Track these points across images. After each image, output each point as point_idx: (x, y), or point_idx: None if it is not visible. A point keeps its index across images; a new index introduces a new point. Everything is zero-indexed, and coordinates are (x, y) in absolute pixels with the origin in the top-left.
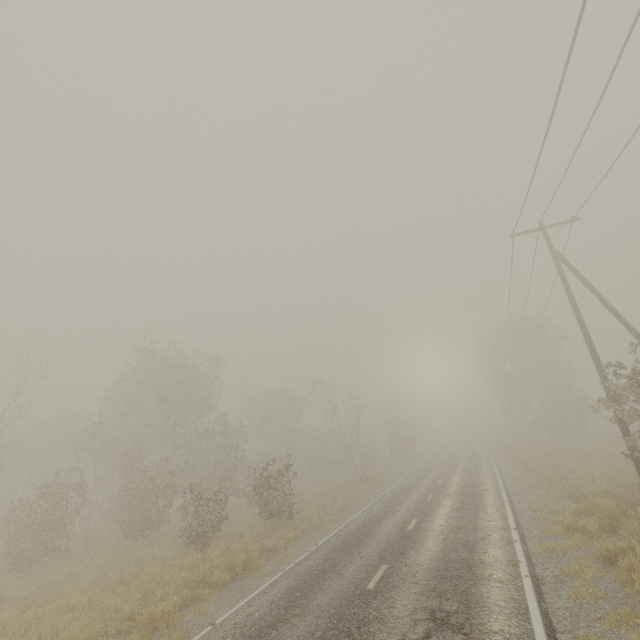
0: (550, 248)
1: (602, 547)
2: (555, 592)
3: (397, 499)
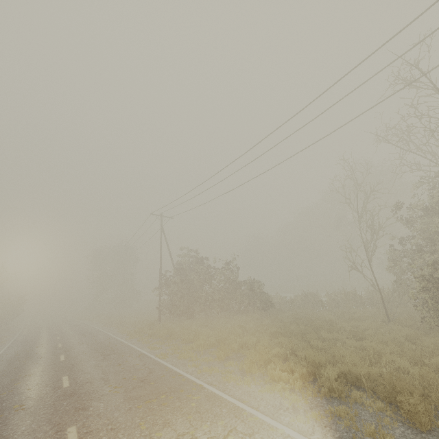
0: (161, 225)
1: (150, 332)
2: (138, 344)
3: (30, 342)
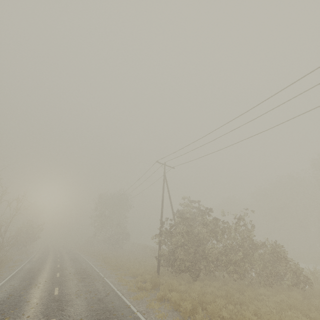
0: (164, 173)
1: (159, 294)
2: (149, 317)
3: (32, 276)
